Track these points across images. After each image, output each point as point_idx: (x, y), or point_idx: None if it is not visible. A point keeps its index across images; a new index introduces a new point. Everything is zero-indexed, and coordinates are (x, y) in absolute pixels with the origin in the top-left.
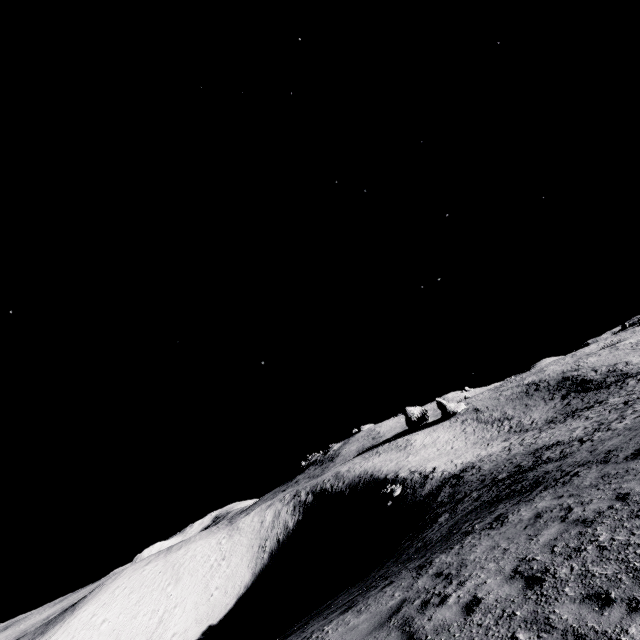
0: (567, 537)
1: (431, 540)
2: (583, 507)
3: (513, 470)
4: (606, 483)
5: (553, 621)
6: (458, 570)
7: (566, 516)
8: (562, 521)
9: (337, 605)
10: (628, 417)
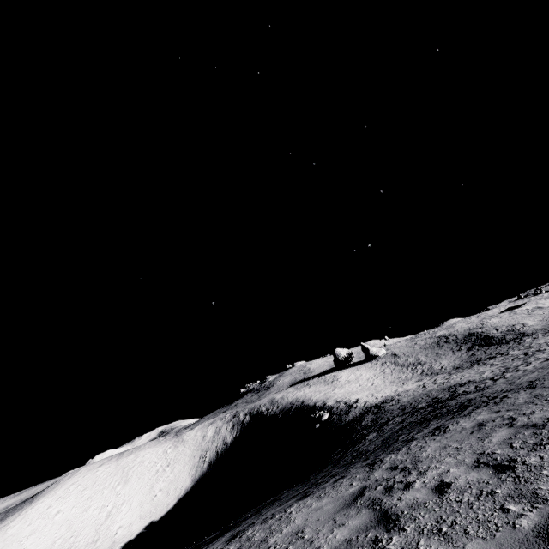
0: (522, 436)
1: (367, 450)
2: (527, 416)
3: (431, 401)
4: (542, 400)
5: (543, 495)
6: (414, 464)
7: (512, 423)
8: (510, 426)
9: (287, 497)
10: (533, 362)
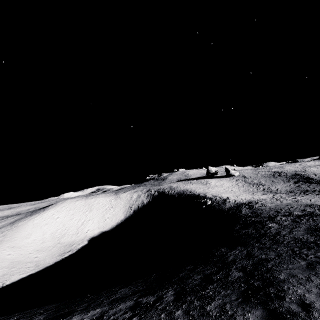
0: None
1: (305, 239)
2: None
3: (305, 212)
4: None
5: None
6: None
7: None
8: None
9: (290, 264)
10: None
